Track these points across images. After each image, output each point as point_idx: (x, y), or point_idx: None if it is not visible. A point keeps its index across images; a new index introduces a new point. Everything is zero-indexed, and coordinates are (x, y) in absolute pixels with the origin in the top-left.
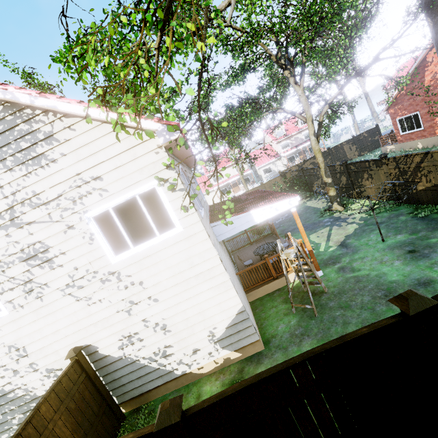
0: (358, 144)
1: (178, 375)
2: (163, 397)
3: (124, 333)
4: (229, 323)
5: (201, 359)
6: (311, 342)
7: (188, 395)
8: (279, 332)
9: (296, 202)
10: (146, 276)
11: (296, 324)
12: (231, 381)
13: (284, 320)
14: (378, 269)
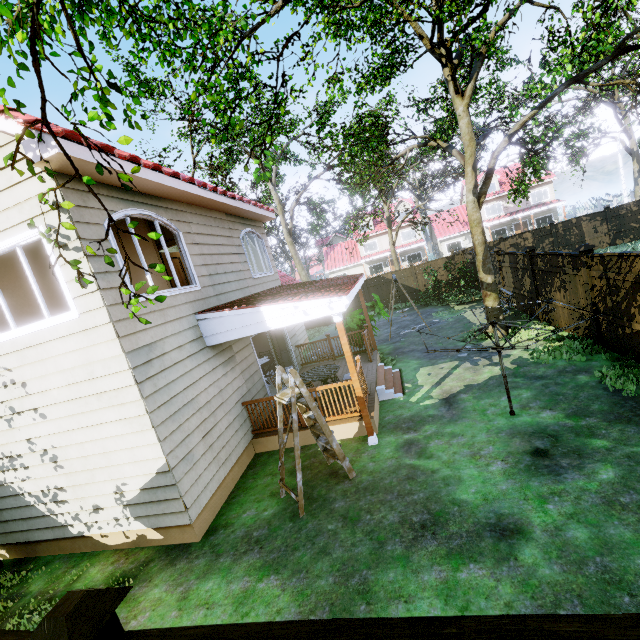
0: (614, 224)
1: (74, 534)
2: (51, 558)
3: (5, 451)
4: (145, 483)
5: (105, 523)
6: (254, 562)
7: (71, 569)
8: (237, 523)
9: (342, 307)
10: (30, 375)
11: (267, 519)
12: (122, 575)
13: (261, 504)
14: (456, 468)
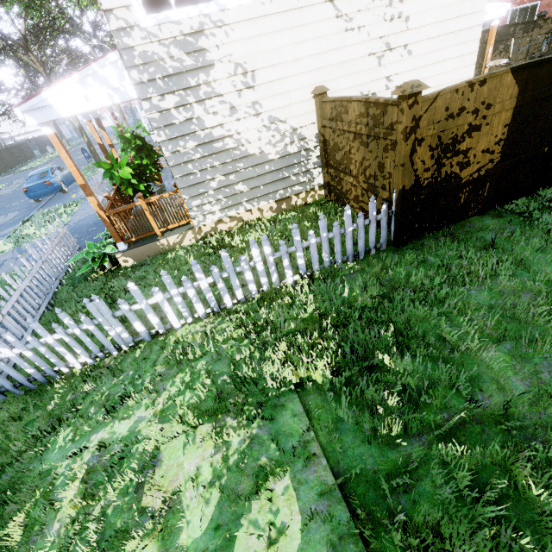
0: None
1: None
2: None
3: (364, 90)
4: None
5: None
6: None
7: None
8: None
9: (504, 12)
10: (416, 9)
11: None
12: None
13: None
14: None
